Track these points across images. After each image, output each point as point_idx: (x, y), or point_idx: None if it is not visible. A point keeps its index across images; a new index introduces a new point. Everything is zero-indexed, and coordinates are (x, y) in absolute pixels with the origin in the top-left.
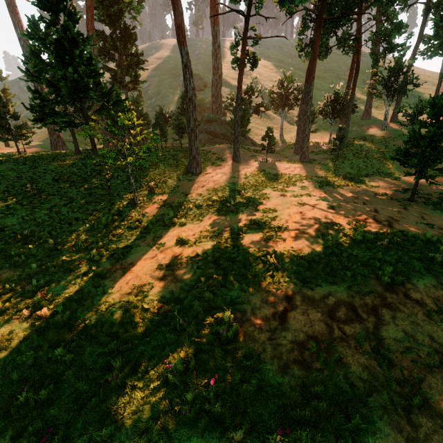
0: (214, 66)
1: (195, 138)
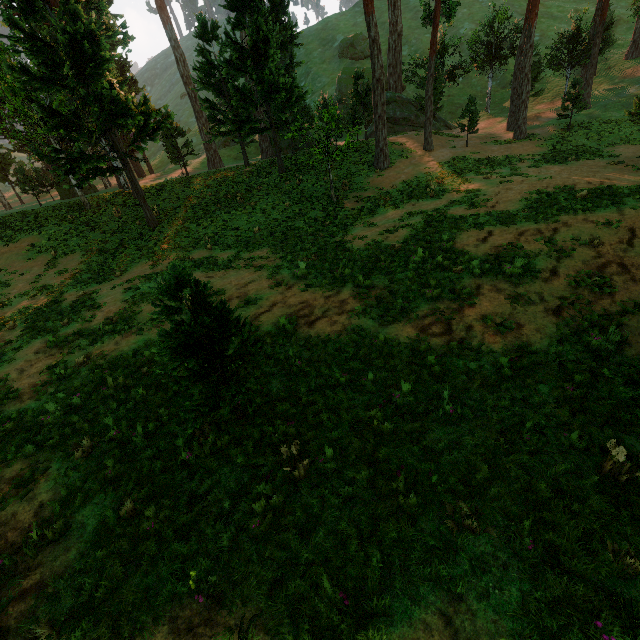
0: (392, 22)
1: (383, 127)
